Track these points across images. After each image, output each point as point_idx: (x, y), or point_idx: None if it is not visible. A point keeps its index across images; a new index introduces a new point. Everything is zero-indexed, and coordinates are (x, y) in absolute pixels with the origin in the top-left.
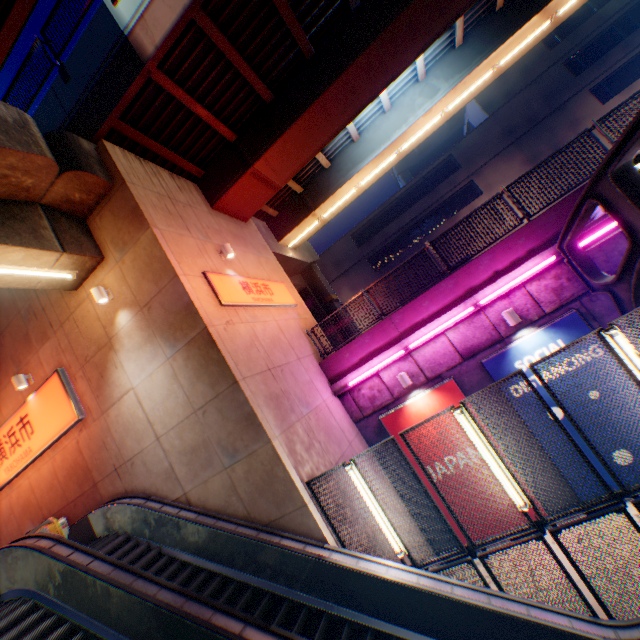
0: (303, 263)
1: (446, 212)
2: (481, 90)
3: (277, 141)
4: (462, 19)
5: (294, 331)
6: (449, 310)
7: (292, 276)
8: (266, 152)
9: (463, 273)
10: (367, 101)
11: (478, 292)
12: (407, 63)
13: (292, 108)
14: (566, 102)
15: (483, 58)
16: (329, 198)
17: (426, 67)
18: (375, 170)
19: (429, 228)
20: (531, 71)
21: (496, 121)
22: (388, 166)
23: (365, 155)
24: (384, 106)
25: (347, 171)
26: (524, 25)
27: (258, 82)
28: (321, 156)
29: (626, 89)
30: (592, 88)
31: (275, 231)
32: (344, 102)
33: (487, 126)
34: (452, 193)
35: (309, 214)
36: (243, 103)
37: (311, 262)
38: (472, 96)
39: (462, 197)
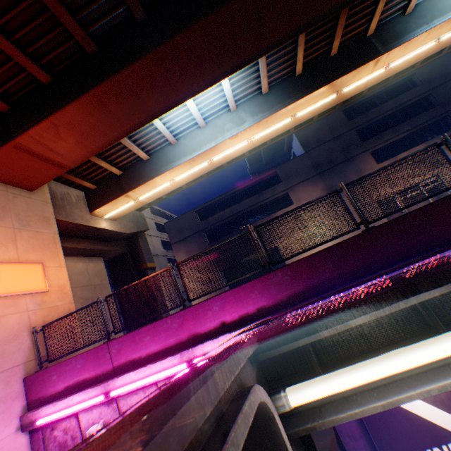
0: (121, 233)
1: (267, 210)
2: (284, 131)
3: (43, 121)
4: (266, 71)
5: (6, 332)
6: (165, 357)
7: (111, 241)
8: (30, 129)
9: (192, 313)
10: (160, 110)
11: (198, 345)
12: (200, 87)
13: (65, 94)
14: (355, 156)
15: (282, 106)
16: (142, 185)
17: (239, 101)
18: (189, 171)
19: (254, 219)
20: (336, 130)
21: (309, 156)
22: (203, 170)
23: (179, 157)
24: (199, 122)
25: (162, 166)
26: (315, 91)
27: (23, 57)
28: (136, 148)
29: (393, 158)
30: (372, 151)
31: (90, 201)
32: (129, 104)
33: (303, 158)
34: (273, 198)
35: (122, 194)
36: (17, 75)
37: (134, 232)
38: (276, 133)
39: (280, 202)
